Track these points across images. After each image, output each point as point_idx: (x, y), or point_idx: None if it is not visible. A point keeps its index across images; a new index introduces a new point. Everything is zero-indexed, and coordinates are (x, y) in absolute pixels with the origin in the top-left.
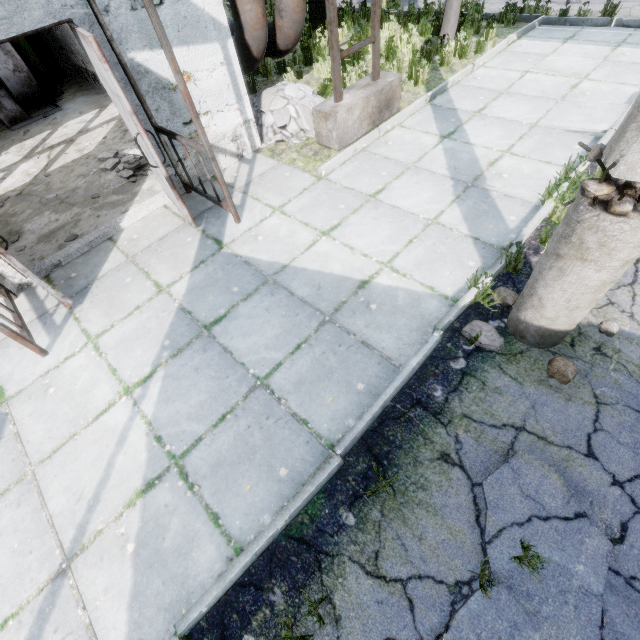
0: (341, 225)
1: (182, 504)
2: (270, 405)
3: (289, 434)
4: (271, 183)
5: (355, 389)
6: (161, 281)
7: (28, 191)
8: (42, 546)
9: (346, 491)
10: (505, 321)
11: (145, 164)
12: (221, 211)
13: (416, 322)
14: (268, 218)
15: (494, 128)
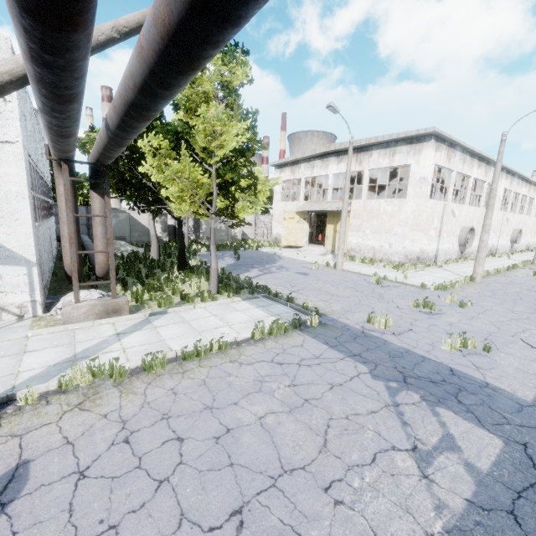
0: None
1: None
2: None
3: None
4: (4, 332)
5: None
6: None
7: None
8: None
9: None
10: None
11: None
12: None
13: None
14: None
15: (145, 336)
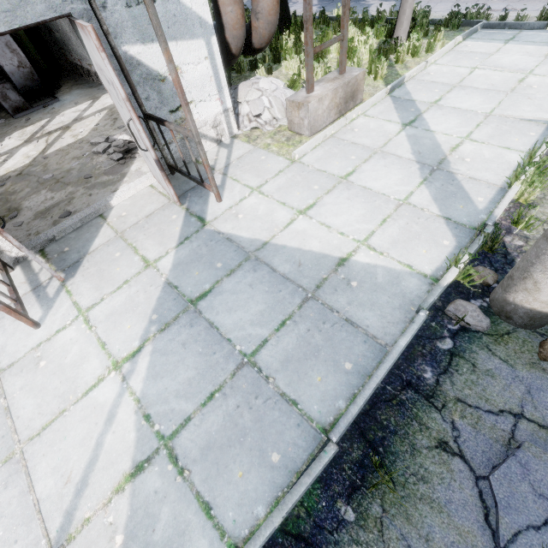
0: (316, 204)
1: (172, 491)
2: (258, 384)
3: (279, 415)
4: (248, 165)
5: (343, 368)
6: (148, 256)
7: (27, 171)
8: (28, 535)
9: (342, 481)
10: (487, 300)
11: (133, 148)
12: (203, 191)
13: (398, 300)
14: (247, 197)
15: (451, 117)
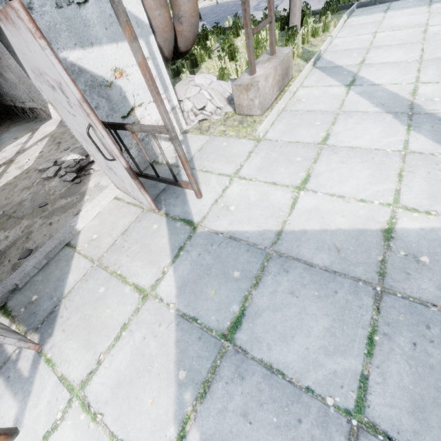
0: (311, 176)
1: None
2: None
3: None
4: (213, 154)
5: None
6: (141, 283)
7: None
8: None
9: None
10: None
11: (85, 165)
12: (176, 190)
13: None
14: (229, 186)
15: (387, 70)
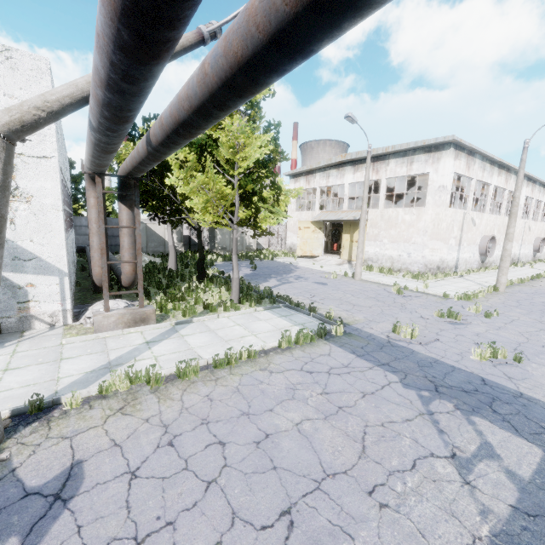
0: (21, 368)
1: None
2: None
3: None
4: (39, 340)
5: None
6: None
7: None
8: None
9: None
10: None
11: None
12: None
13: None
14: (2, 355)
15: (174, 344)
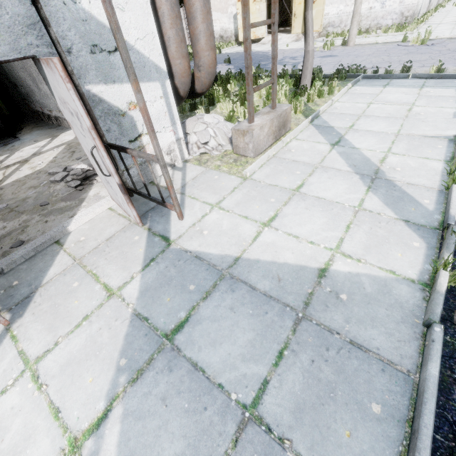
0: (278, 216)
1: None
2: (271, 452)
3: None
4: (204, 184)
5: (371, 413)
6: (111, 283)
7: None
8: None
9: None
10: None
11: (91, 175)
12: (163, 210)
13: (397, 312)
14: (208, 214)
15: (368, 137)
